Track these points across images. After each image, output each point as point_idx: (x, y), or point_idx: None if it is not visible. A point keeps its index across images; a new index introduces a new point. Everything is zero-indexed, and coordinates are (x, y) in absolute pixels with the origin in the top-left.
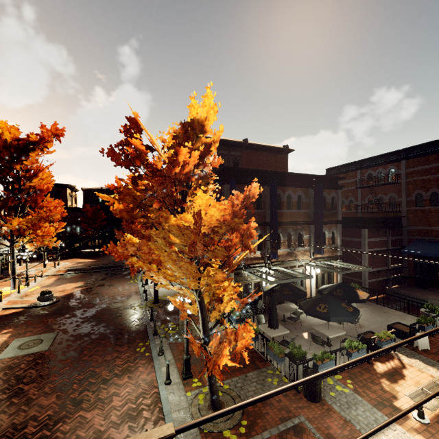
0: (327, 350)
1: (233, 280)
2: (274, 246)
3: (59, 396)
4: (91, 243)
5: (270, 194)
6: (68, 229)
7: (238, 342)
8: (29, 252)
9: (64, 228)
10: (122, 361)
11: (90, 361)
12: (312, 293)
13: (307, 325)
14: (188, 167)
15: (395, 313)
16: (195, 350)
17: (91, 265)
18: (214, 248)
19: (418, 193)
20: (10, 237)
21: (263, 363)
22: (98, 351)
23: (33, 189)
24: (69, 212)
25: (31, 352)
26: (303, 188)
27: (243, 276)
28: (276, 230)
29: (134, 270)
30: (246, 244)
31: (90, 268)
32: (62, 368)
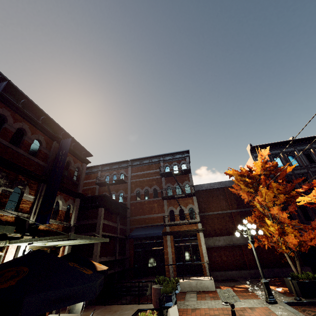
0: None
1: None
2: None
3: None
4: None
5: None
6: None
7: None
8: None
9: None
10: None
11: None
12: None
13: None
14: None
15: (127, 308)
16: None
17: None
18: None
19: (137, 190)
20: None
21: None
22: None
23: None
24: None
25: None
26: (47, 137)
27: None
28: None
29: None
30: None
31: None
32: None
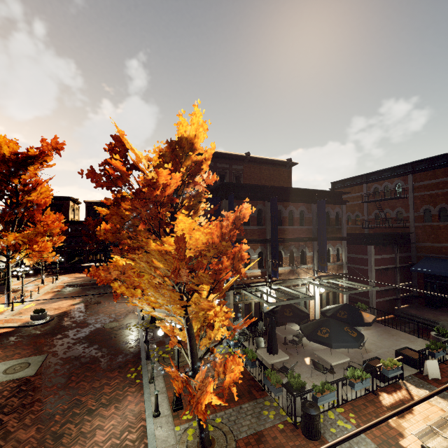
0: (330, 378)
1: (232, 300)
2: (274, 264)
3: (39, 429)
4: (92, 256)
5: (271, 210)
6: (70, 242)
7: (226, 375)
8: (25, 268)
9: (65, 241)
10: (110, 389)
11: (76, 389)
12: (316, 313)
13: (310, 349)
14: (170, 188)
15: (404, 336)
16: (177, 386)
17: (90, 280)
18: (203, 272)
19: (426, 208)
20: (6, 253)
21: (260, 392)
22: (86, 377)
23: (31, 203)
24: (71, 226)
25: (16, 378)
26: (305, 204)
27: (242, 295)
28: (276, 248)
29: (118, 295)
30: (237, 268)
31: (89, 284)
32: (46, 396)
